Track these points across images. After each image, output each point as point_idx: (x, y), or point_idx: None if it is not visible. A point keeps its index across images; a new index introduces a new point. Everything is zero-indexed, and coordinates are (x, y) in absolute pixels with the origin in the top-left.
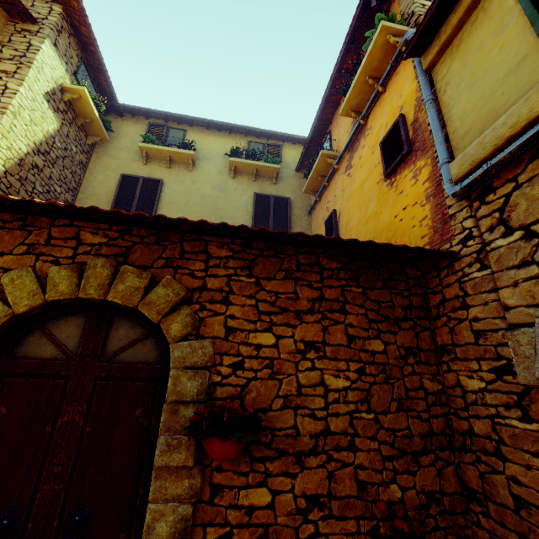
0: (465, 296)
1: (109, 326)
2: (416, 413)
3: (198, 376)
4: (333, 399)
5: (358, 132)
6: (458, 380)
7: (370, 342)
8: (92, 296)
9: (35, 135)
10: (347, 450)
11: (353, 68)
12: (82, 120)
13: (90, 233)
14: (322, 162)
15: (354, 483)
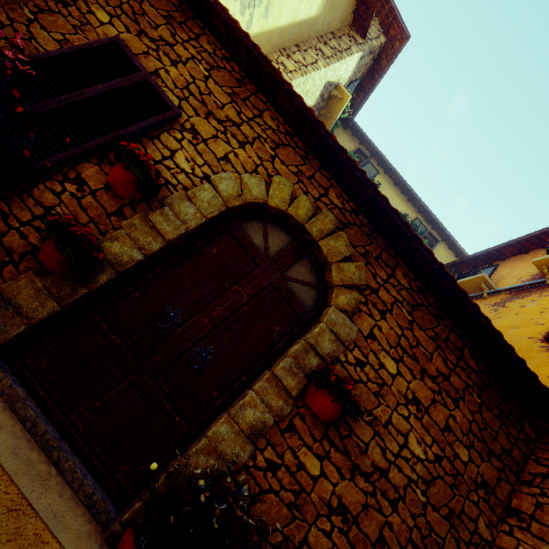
0: None
1: (299, 258)
2: (457, 536)
3: (336, 343)
4: (405, 455)
5: (534, 286)
6: (516, 548)
7: (459, 445)
8: (312, 232)
9: None
10: (389, 503)
11: None
12: (325, 112)
13: (335, 194)
14: (475, 282)
15: (377, 531)
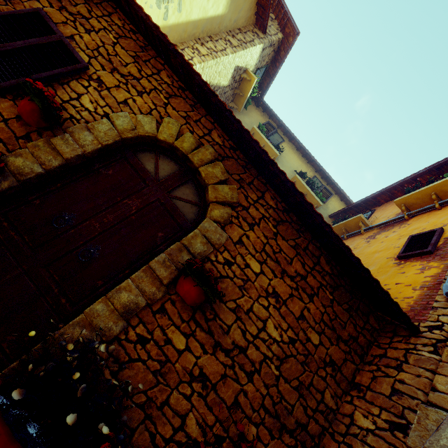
0: (404, 362)
1: (184, 182)
2: (305, 404)
3: (207, 245)
4: (262, 337)
5: (397, 221)
6: (353, 412)
7: (312, 331)
8: (194, 161)
9: (214, 79)
10: (245, 374)
11: (424, 184)
12: (238, 92)
13: (217, 134)
14: (355, 222)
15: (233, 397)
